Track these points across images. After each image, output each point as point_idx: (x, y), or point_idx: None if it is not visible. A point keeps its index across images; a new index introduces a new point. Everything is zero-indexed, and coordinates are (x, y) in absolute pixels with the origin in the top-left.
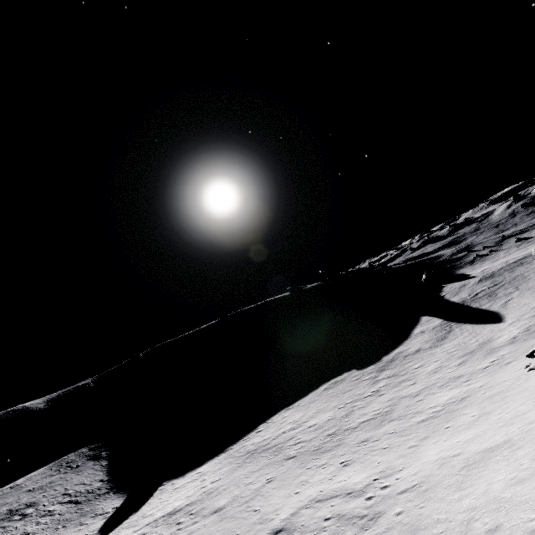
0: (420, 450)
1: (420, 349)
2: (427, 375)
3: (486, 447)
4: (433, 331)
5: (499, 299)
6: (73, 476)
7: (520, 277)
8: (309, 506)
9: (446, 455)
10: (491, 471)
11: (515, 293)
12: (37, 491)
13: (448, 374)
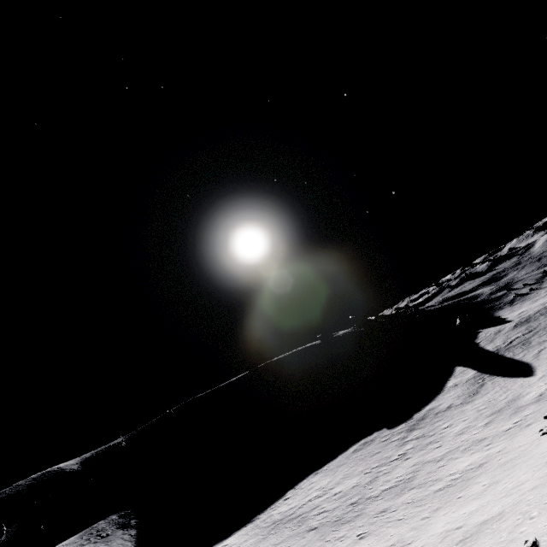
0: (430, 522)
1: (452, 406)
2: (453, 437)
3: (483, 519)
4: (466, 384)
5: (532, 348)
6: (102, 546)
7: None
8: None
9: (450, 527)
10: (478, 545)
11: None
12: None
13: (473, 435)
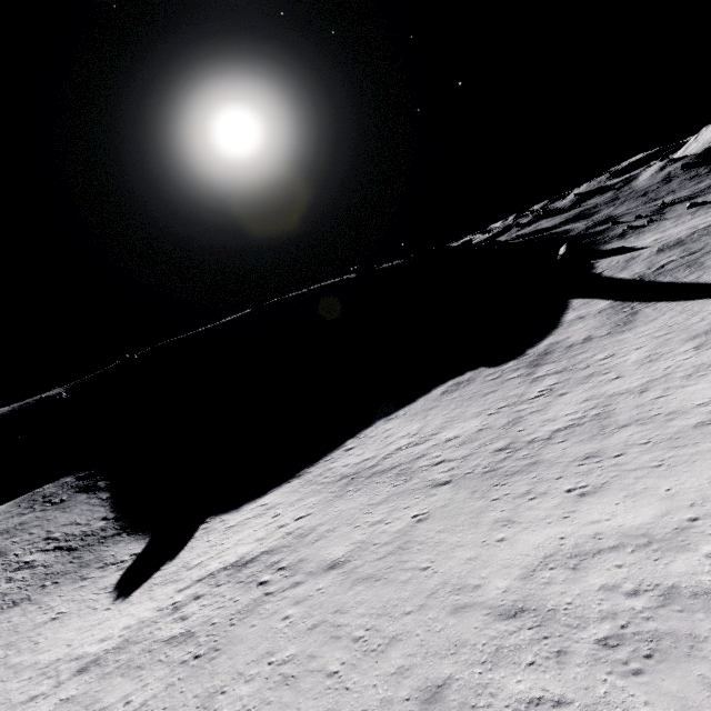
0: None
1: (593, 337)
2: (638, 366)
3: None
4: (601, 315)
5: None
6: (56, 514)
7: None
8: (556, 566)
9: None
10: None
11: None
12: (0, 537)
13: (685, 361)
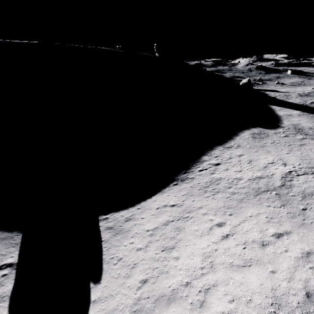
0: None
1: None
2: None
3: None
4: (304, 117)
5: None
6: None
7: None
8: None
9: None
10: None
11: None
12: None
13: None
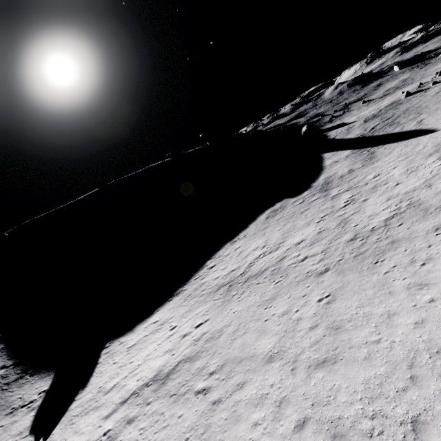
0: None
1: (354, 169)
2: (406, 175)
3: None
4: (349, 158)
5: (407, 123)
6: None
7: (412, 108)
8: None
9: None
10: None
11: (422, 116)
12: None
13: (440, 166)
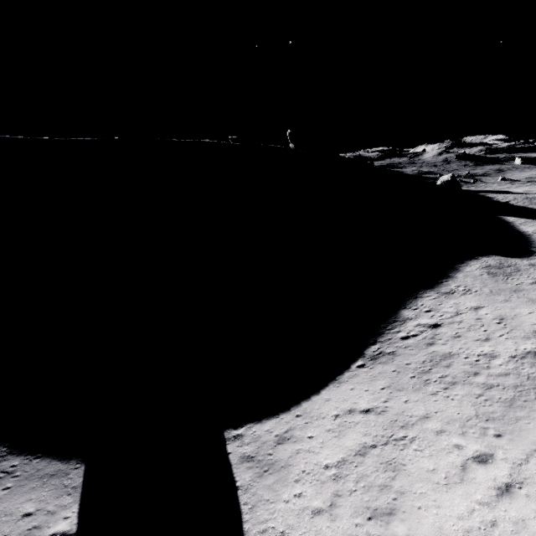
0: None
1: None
2: None
3: None
4: None
5: None
6: None
7: None
8: None
9: None
10: None
11: None
12: None
13: None
